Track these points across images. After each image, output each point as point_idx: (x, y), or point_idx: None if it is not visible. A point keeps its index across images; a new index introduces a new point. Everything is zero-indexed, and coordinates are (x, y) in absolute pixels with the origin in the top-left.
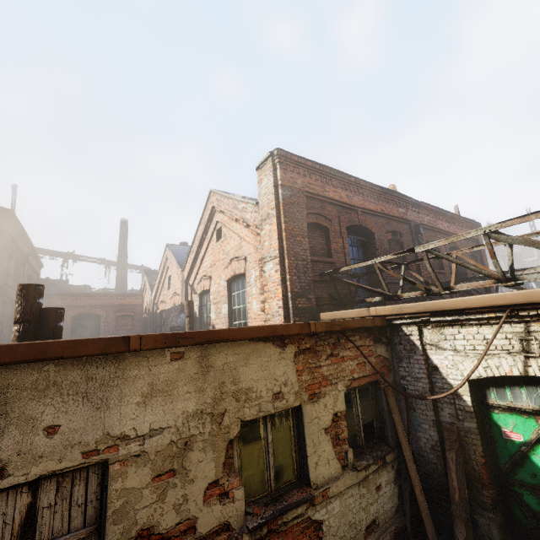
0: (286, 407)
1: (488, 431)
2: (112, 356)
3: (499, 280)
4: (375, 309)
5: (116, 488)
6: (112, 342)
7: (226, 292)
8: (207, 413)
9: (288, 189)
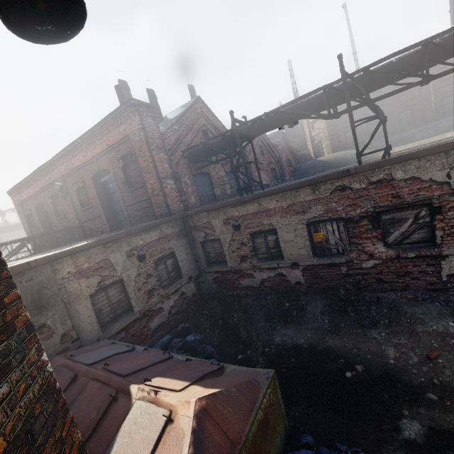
0: None
1: None
2: None
3: None
4: None
5: None
6: None
7: None
8: None
9: (16, 206)
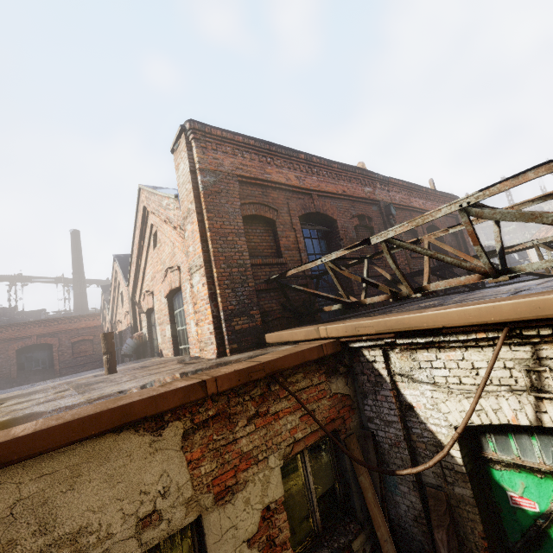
0: (168, 534)
1: (489, 496)
2: None
3: (486, 275)
4: (326, 328)
5: None
6: None
7: (167, 310)
8: None
9: (211, 174)
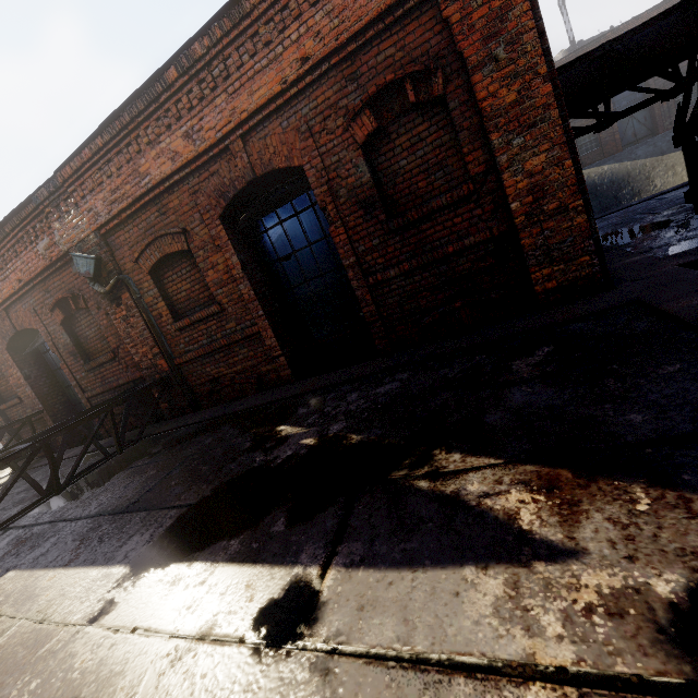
0: None
1: None
2: None
3: None
4: None
5: None
6: None
7: None
8: None
9: None
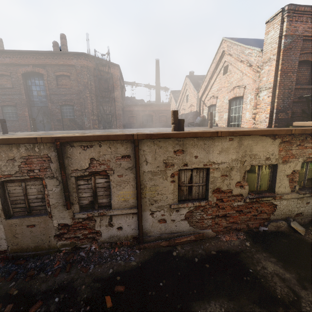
0: (270, 164)
1: None
2: (211, 137)
3: None
4: None
5: (211, 176)
6: (213, 133)
7: (227, 106)
8: (239, 160)
9: (290, 37)
